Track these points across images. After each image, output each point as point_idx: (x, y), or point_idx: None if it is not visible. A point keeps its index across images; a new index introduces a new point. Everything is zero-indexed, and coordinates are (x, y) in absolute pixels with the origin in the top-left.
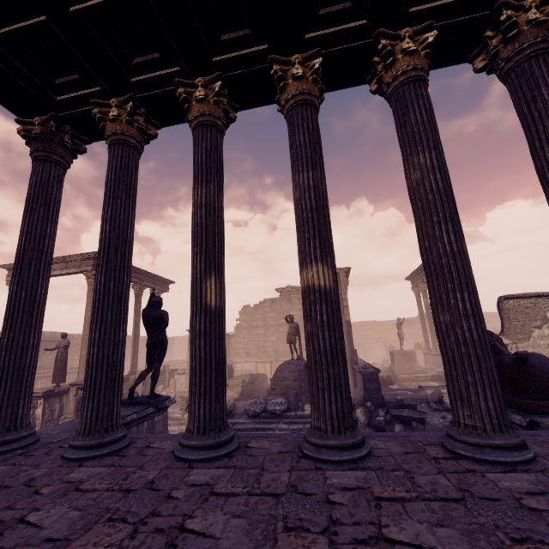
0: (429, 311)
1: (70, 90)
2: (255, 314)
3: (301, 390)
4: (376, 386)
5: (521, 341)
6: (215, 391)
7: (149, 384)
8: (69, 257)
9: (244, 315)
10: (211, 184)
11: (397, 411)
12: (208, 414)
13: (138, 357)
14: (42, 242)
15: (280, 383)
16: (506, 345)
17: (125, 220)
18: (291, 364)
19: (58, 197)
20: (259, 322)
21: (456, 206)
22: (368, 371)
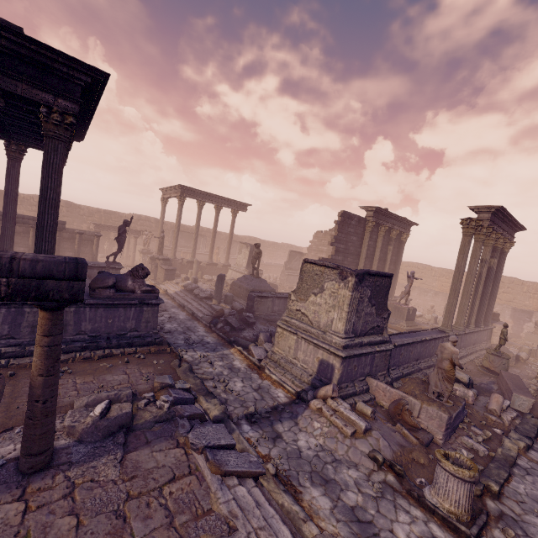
0: (488, 276)
1: (40, 146)
2: (323, 239)
3: (240, 295)
4: (251, 304)
5: (301, 301)
6: None
7: (220, 271)
8: (174, 187)
9: (316, 239)
10: None
11: (230, 318)
12: None
13: (267, 256)
14: None
15: (233, 286)
16: (292, 300)
17: None
18: (244, 277)
19: None
20: (324, 247)
21: None
22: (253, 293)
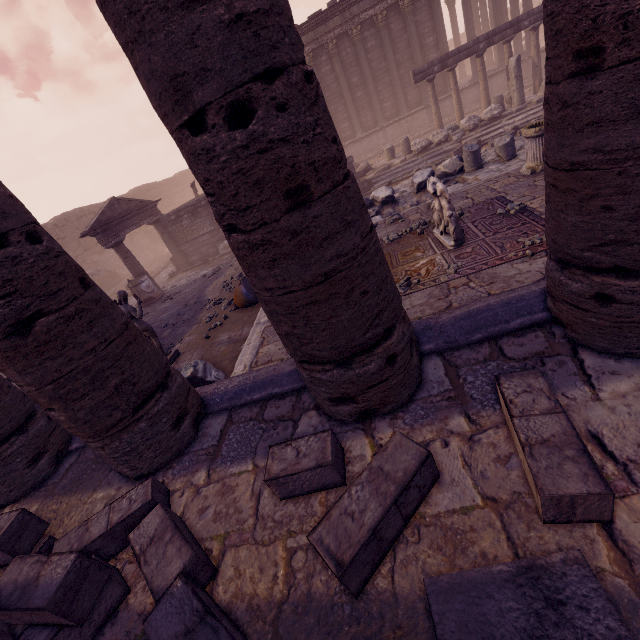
0: None
1: None
2: None
3: None
4: None
5: None
6: (496, 54)
7: None
8: None
9: None
10: (489, 3)
11: None
12: (495, 58)
13: None
14: (476, 22)
15: None
16: None
17: (483, 14)
18: None
19: (476, 6)
20: None
21: (512, 6)
22: None
